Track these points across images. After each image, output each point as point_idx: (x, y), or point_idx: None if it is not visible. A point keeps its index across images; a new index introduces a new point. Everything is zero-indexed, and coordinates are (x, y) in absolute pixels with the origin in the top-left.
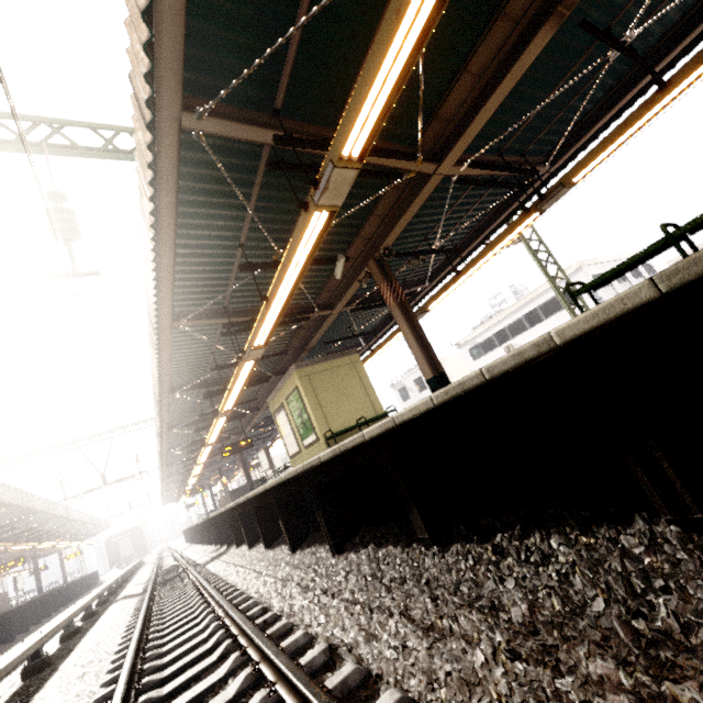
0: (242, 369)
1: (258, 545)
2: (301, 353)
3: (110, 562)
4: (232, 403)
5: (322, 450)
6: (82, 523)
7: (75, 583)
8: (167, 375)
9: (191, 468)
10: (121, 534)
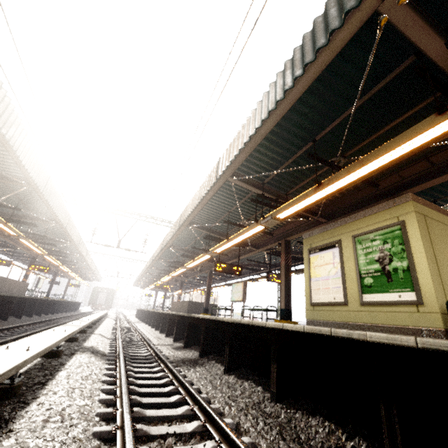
0: (421, 133)
1: (310, 417)
2: (386, 197)
3: (89, 302)
4: (295, 210)
5: (422, 321)
6: (89, 268)
7: (66, 303)
8: (259, 138)
9: (174, 268)
10: (103, 289)
